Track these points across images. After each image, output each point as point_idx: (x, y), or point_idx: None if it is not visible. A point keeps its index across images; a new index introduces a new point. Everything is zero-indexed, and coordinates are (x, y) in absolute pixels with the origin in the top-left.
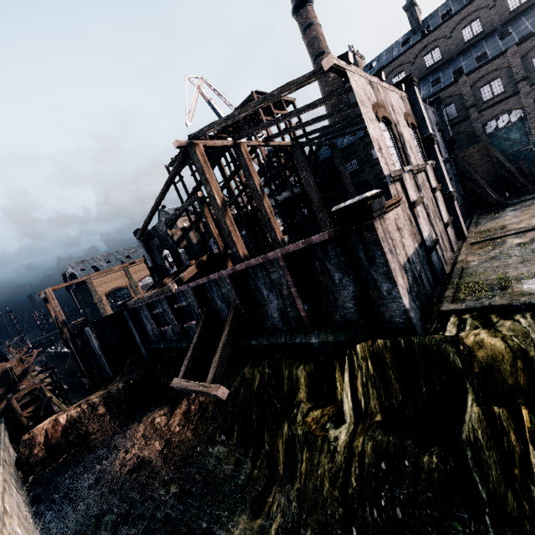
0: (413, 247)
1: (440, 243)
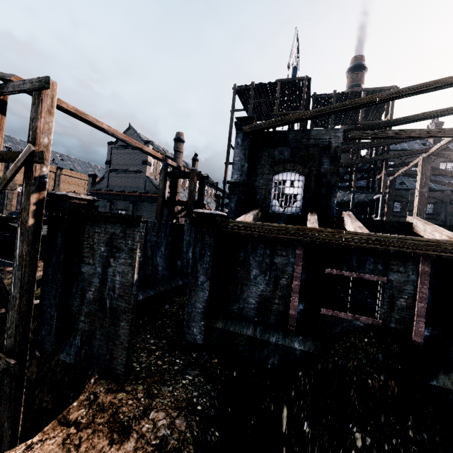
0: None
1: None
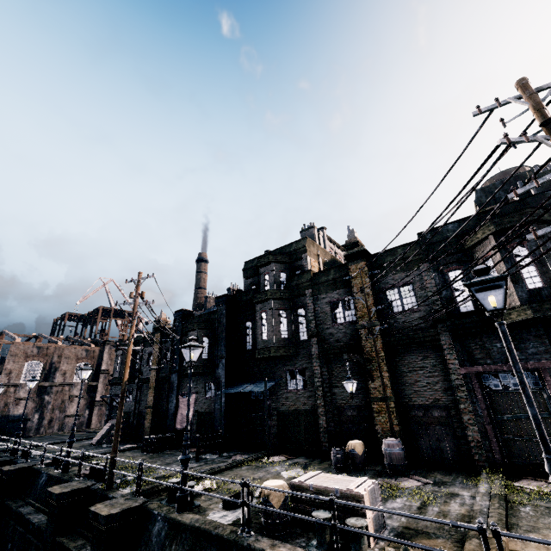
0: None
1: (44, 423)
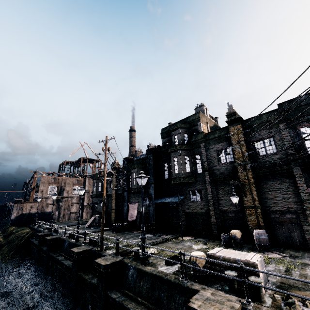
0: (36, 212)
1: (61, 216)
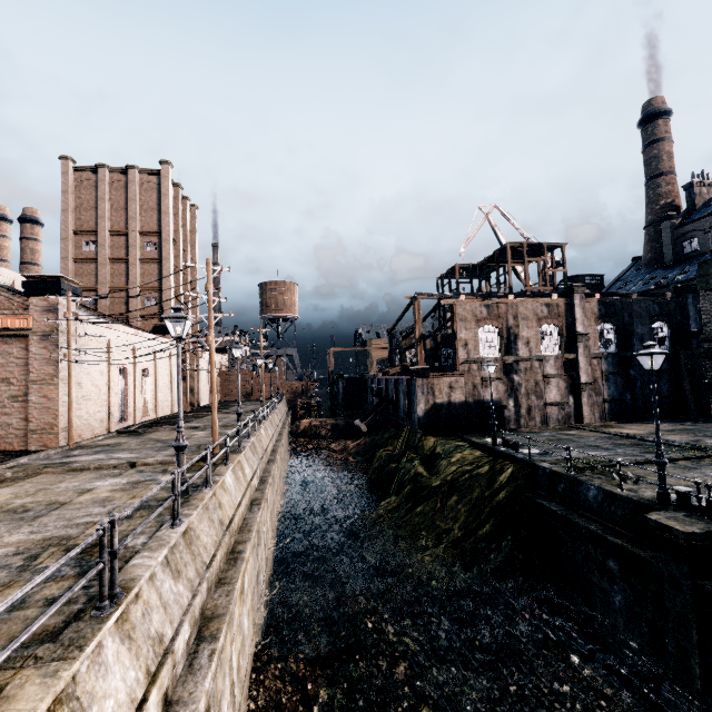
0: (462, 400)
1: (521, 412)
